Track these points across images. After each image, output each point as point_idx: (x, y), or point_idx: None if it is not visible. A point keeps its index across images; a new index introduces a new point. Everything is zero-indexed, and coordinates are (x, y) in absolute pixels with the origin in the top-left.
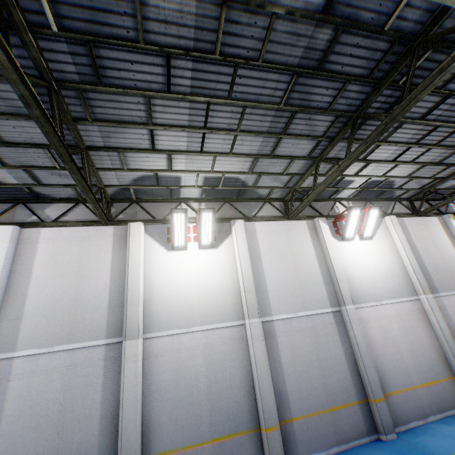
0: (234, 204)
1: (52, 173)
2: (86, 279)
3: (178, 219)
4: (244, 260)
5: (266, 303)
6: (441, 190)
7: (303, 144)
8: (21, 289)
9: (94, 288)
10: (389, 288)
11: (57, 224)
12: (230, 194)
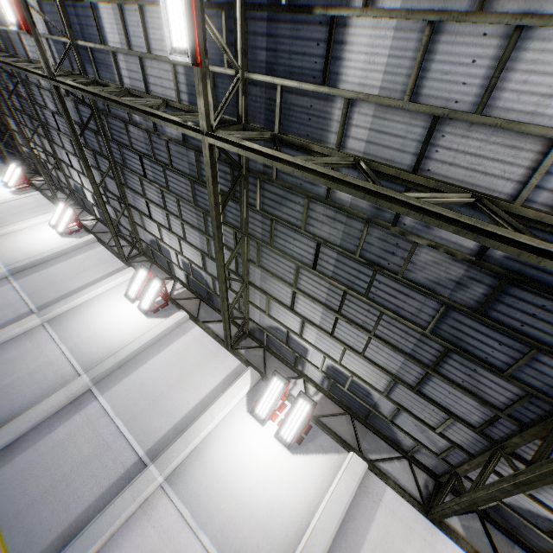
0: (203, 304)
1: (123, 218)
2: (77, 277)
3: (141, 274)
4: (145, 337)
5: (113, 382)
6: (503, 504)
7: (228, 255)
8: (58, 262)
9: (72, 283)
10: (234, 532)
11: (109, 248)
12: (204, 293)
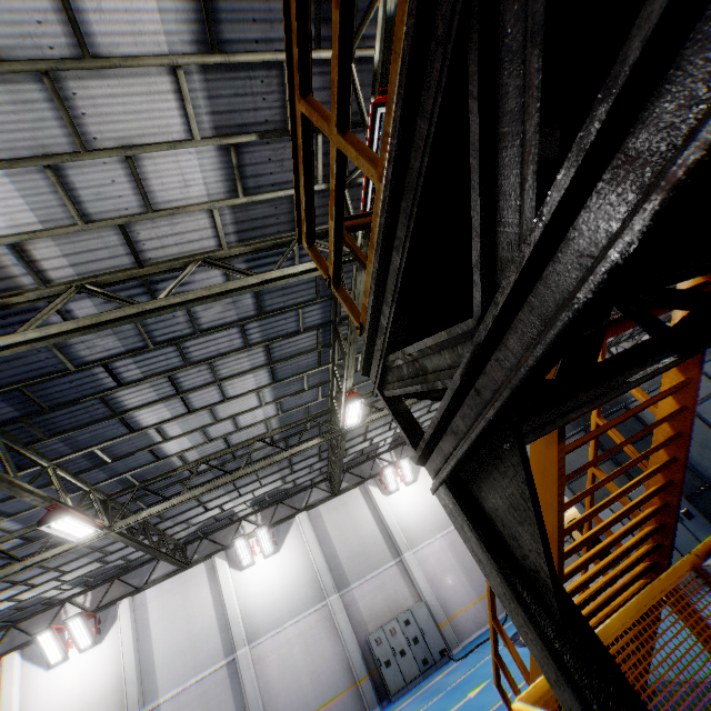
0: (124, 577)
1: None
2: None
3: (45, 639)
4: (127, 646)
5: (153, 685)
6: (347, 463)
7: None
8: None
9: None
10: (294, 604)
11: None
12: (115, 572)
